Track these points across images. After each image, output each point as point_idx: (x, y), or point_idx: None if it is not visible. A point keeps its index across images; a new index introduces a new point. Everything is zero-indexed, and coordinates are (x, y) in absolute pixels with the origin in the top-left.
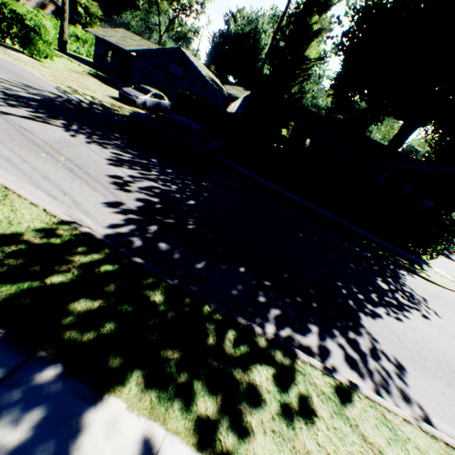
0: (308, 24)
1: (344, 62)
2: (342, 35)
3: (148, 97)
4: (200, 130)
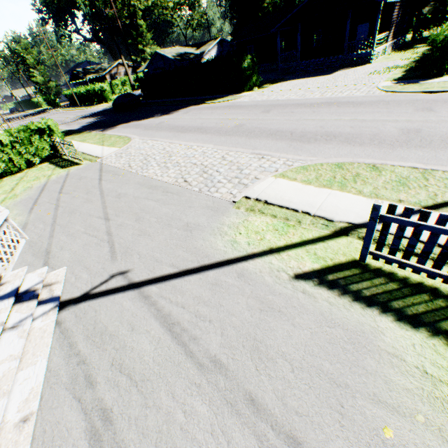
0: None
1: None
2: None
3: (140, 91)
4: (127, 94)
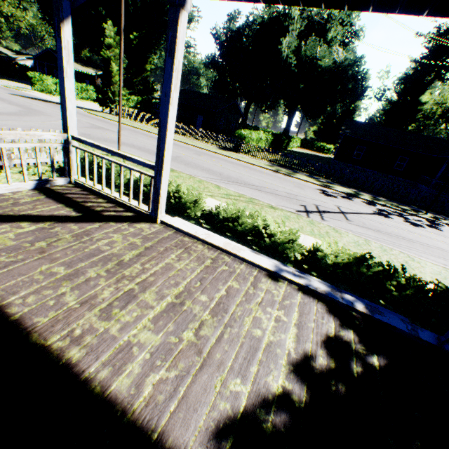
0: None
1: None
2: None
3: None
4: None
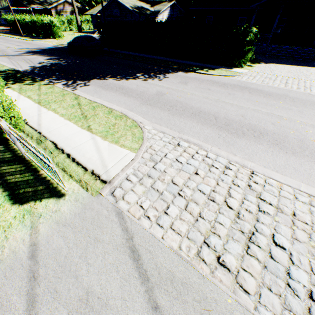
0: None
1: None
2: None
3: (95, 35)
4: (89, 37)
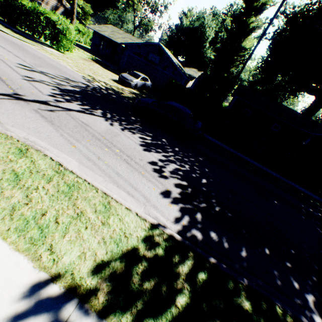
0: (247, 23)
1: (271, 51)
2: (274, 32)
3: (138, 80)
4: (191, 114)
